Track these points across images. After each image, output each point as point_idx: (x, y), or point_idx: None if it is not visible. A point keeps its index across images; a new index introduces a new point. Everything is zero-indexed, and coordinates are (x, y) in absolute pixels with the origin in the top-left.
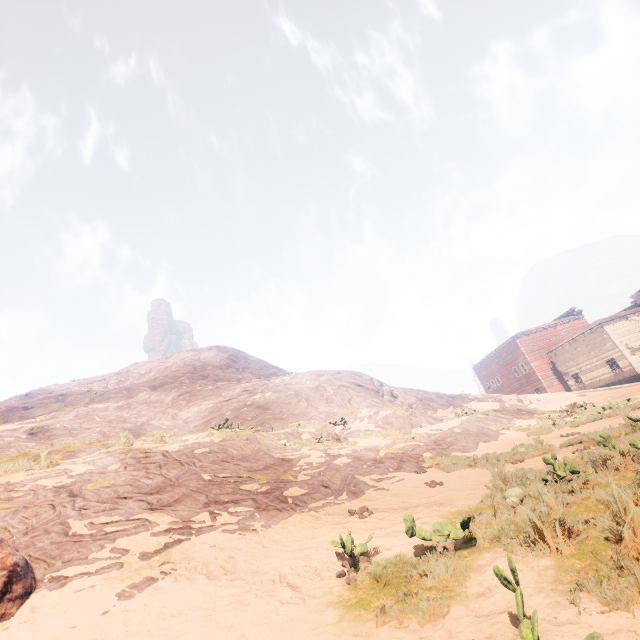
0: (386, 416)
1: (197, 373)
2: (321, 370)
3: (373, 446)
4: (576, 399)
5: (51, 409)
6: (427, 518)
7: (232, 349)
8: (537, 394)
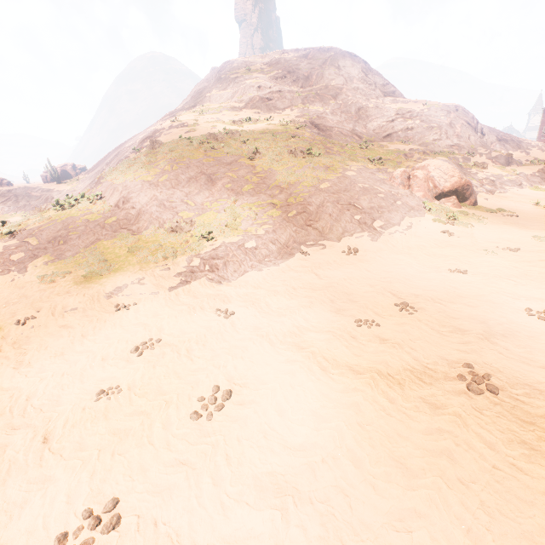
0: (496, 157)
1: (349, 86)
2: (445, 105)
3: (499, 174)
4: None
5: (286, 104)
6: (544, 202)
7: (360, 59)
8: None
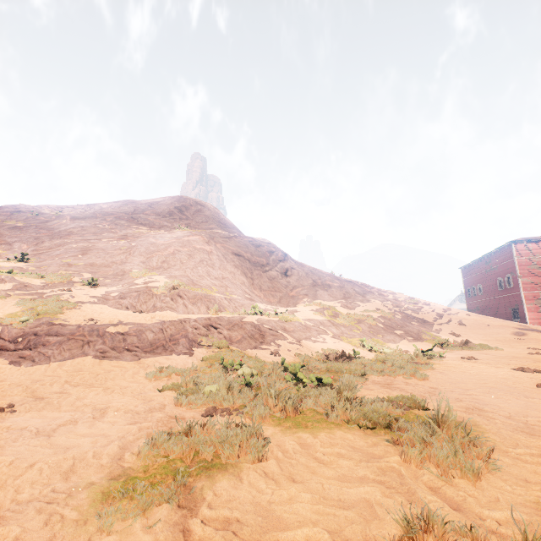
0: (138, 289)
1: (131, 215)
2: (213, 231)
3: None
4: (502, 336)
5: None
6: None
7: (191, 201)
8: (474, 315)
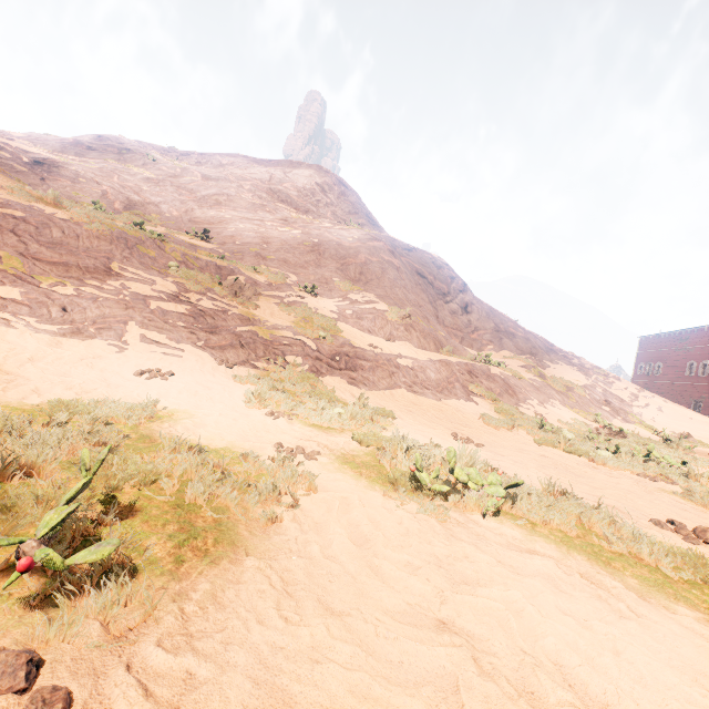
0: (368, 310)
1: (268, 185)
2: (390, 237)
3: (259, 319)
4: None
5: (104, 157)
6: None
7: (333, 177)
8: (672, 403)
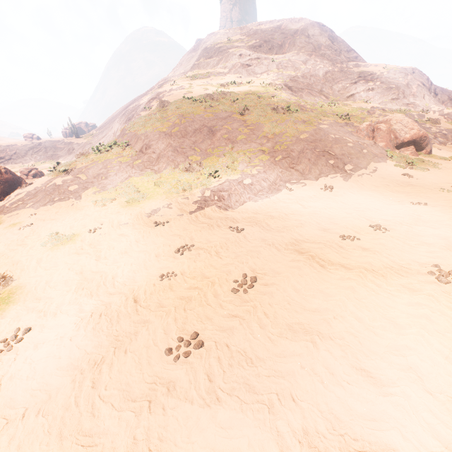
0: (448, 114)
1: (317, 52)
2: (403, 68)
3: (451, 129)
4: None
5: (263, 70)
6: None
7: (327, 28)
8: None
